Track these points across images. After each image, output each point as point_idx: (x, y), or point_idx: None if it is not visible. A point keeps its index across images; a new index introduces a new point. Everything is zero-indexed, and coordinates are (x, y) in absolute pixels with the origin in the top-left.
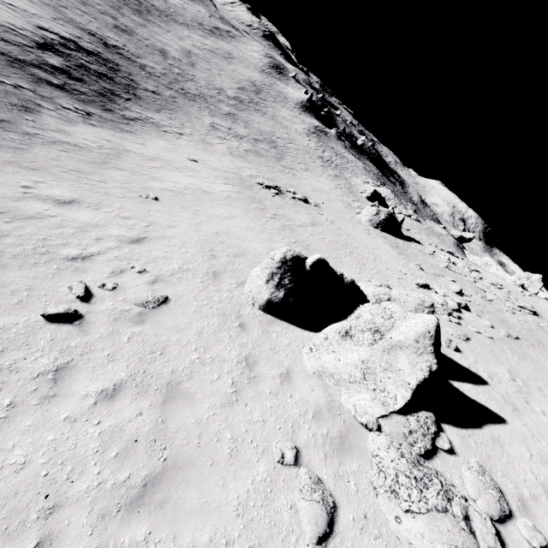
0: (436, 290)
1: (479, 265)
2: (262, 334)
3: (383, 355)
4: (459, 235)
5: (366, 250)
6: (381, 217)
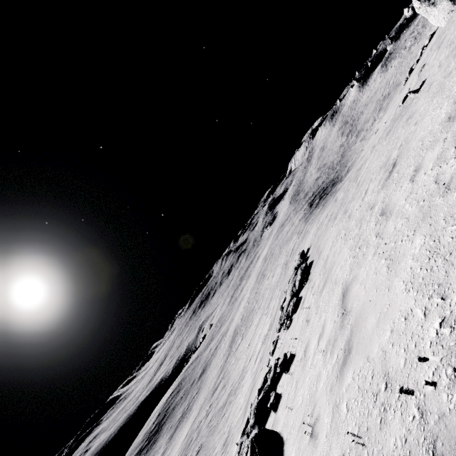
0: None
1: None
2: None
3: None
4: None
5: None
6: None
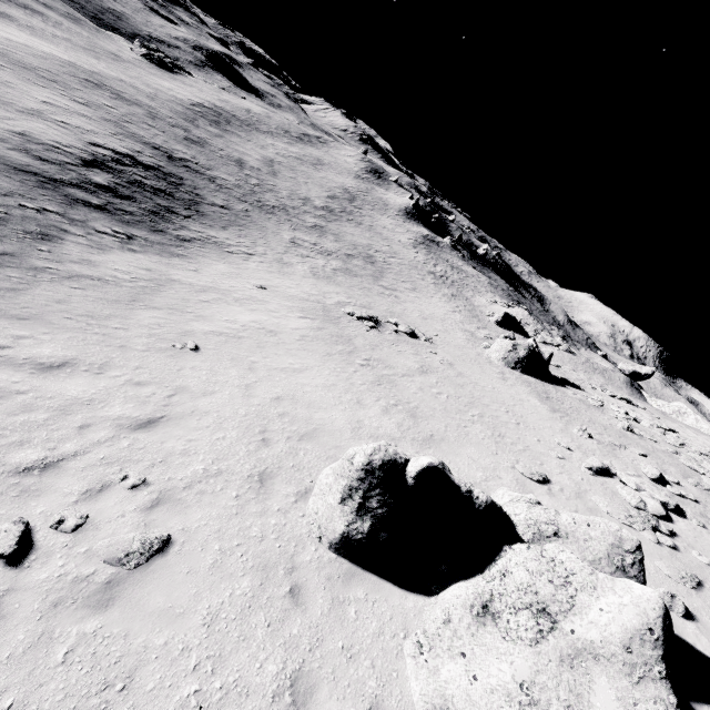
0: (622, 479)
1: (669, 414)
2: (330, 610)
3: (560, 671)
4: (631, 370)
5: (502, 408)
6: (519, 353)
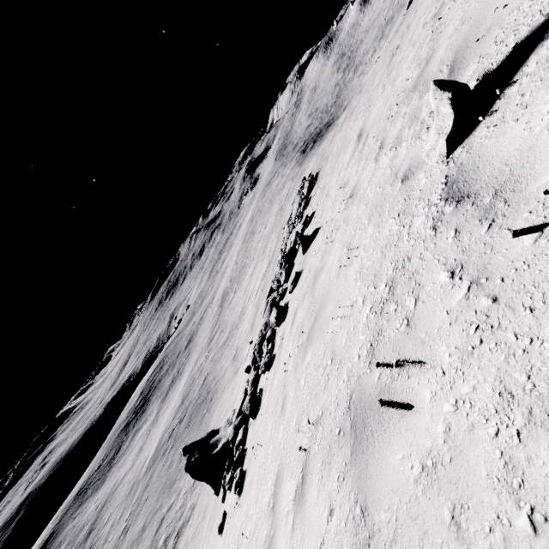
0: None
1: None
2: None
3: None
4: None
5: None
6: None
